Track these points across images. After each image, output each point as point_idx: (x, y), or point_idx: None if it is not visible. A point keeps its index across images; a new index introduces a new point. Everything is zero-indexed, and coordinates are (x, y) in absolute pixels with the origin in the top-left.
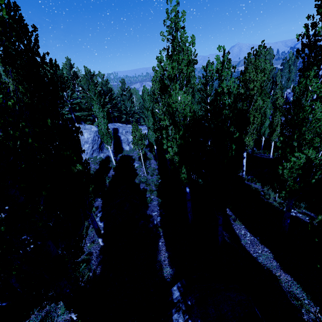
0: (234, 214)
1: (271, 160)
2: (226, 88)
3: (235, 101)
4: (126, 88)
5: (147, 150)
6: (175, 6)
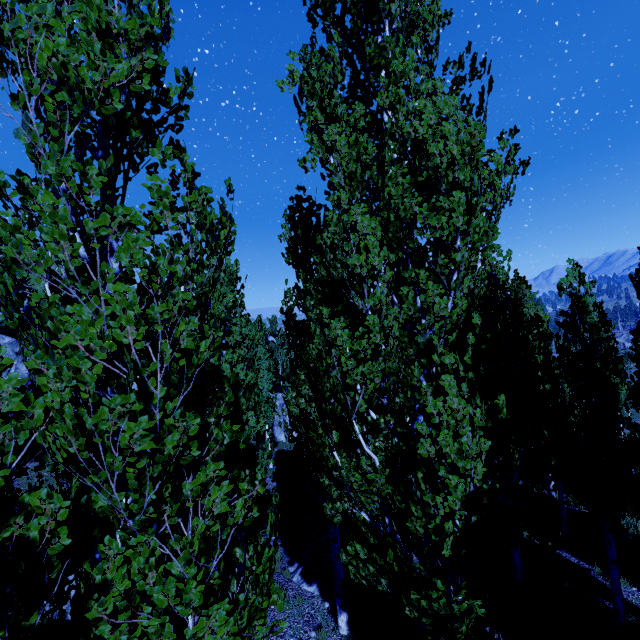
0: (593, 566)
1: None
2: (591, 305)
3: (542, 340)
4: (278, 331)
5: None
6: None
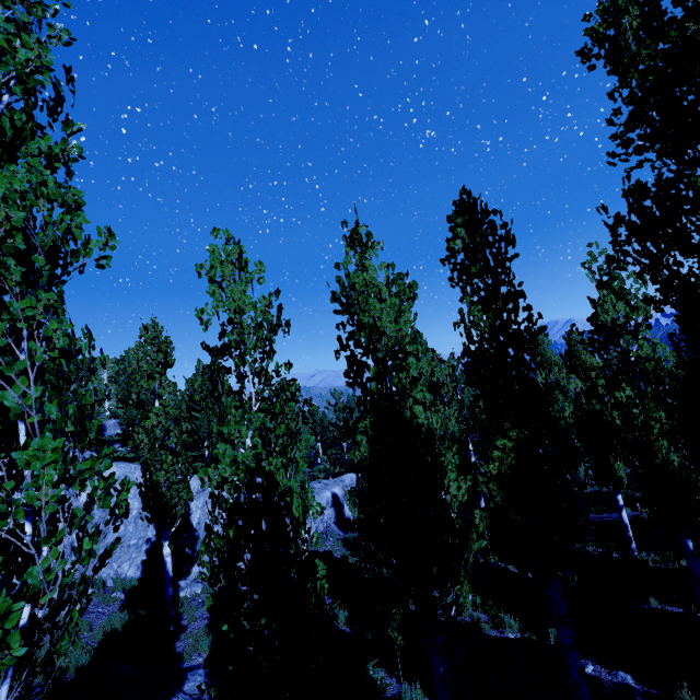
0: None
1: (637, 518)
2: None
3: None
4: None
5: (354, 534)
6: (604, 249)
